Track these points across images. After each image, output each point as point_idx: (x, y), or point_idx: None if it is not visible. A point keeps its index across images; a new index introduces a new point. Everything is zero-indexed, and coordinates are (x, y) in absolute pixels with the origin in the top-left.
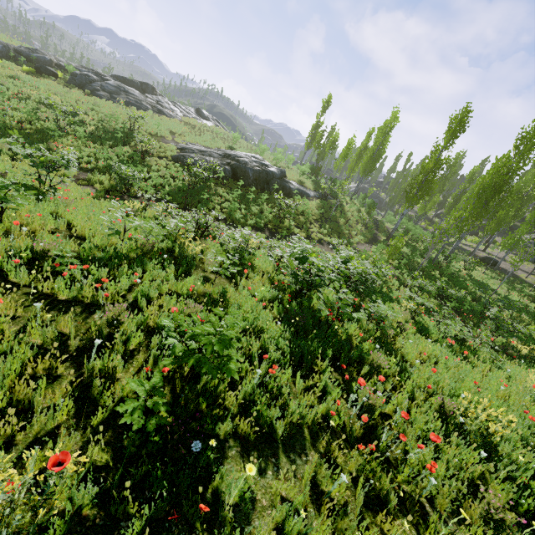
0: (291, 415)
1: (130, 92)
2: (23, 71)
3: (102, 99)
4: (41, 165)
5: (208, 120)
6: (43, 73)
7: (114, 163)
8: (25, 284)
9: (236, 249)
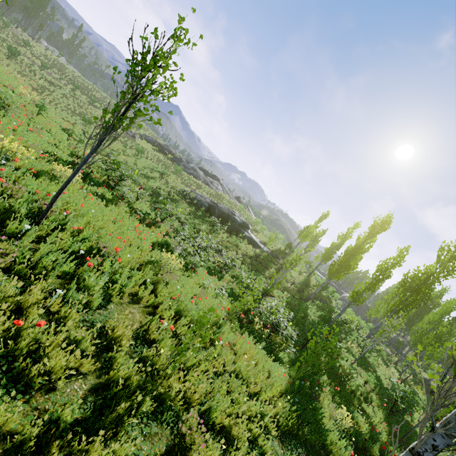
0: (3, 127)
1: (198, 171)
2: (153, 148)
3: None
4: (84, 133)
5: (240, 203)
6: (162, 152)
7: (128, 160)
8: None
9: None
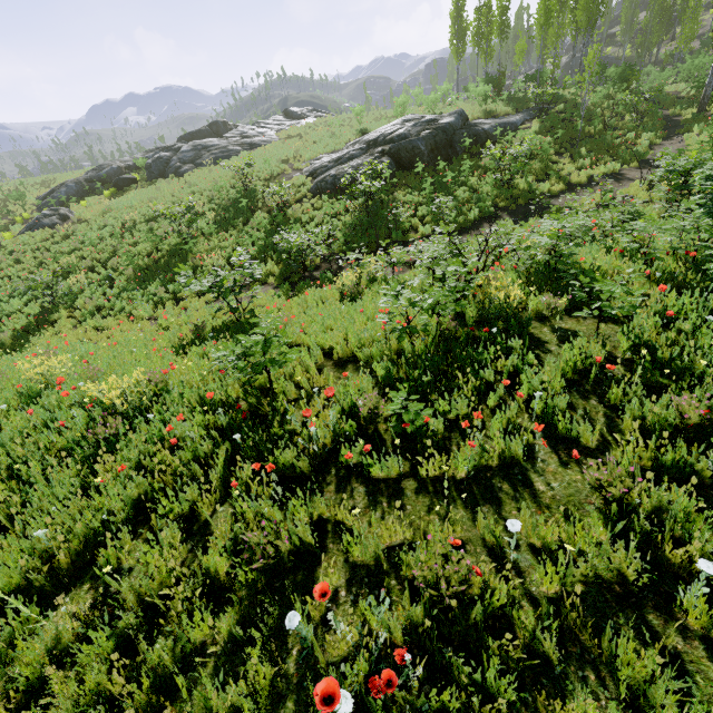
0: None
1: (209, 145)
2: (107, 198)
3: (191, 175)
4: (228, 290)
5: (305, 118)
6: (123, 186)
7: (274, 240)
8: (396, 475)
9: (539, 263)
